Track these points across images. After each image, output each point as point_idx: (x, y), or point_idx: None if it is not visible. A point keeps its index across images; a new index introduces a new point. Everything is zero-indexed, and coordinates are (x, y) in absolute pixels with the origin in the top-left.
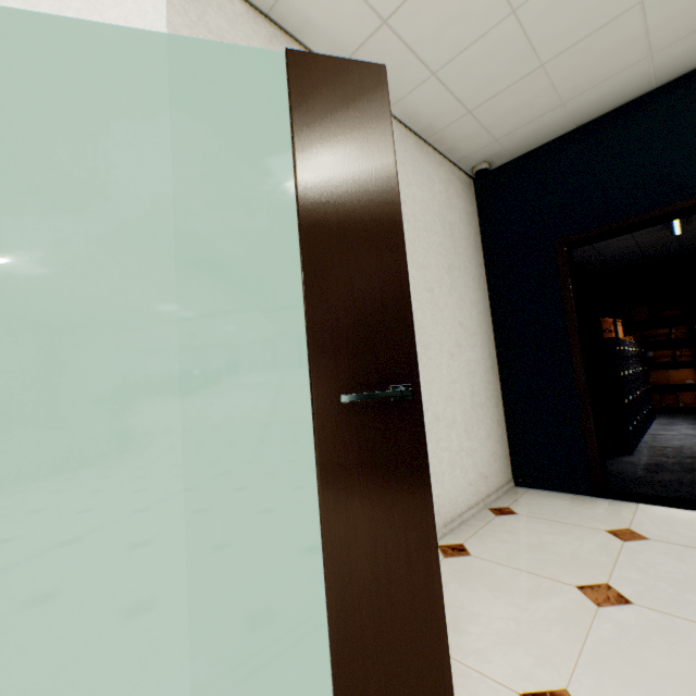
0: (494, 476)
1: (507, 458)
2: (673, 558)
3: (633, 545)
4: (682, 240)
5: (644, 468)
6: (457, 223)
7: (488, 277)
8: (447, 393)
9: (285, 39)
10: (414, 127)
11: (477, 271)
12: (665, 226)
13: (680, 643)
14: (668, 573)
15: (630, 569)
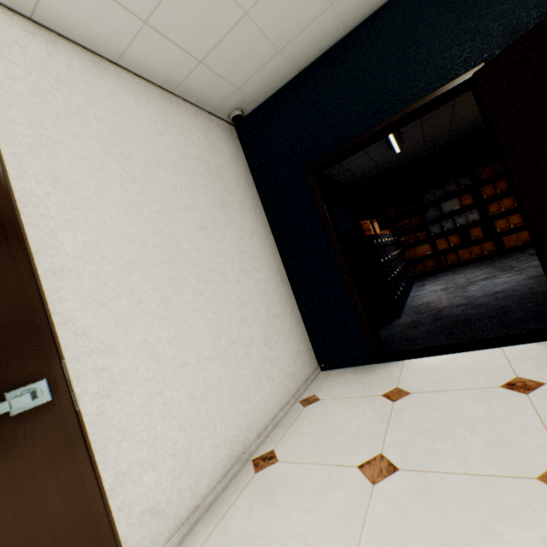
0: (301, 371)
1: (310, 351)
2: (426, 407)
3: (400, 403)
4: (403, 156)
5: (407, 326)
6: (224, 164)
7: (264, 206)
8: (240, 316)
9: None
10: (155, 80)
11: (253, 203)
12: (389, 147)
13: (433, 503)
14: (423, 425)
15: (397, 430)
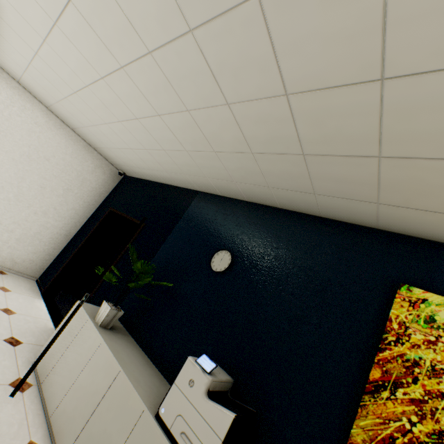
0: (23, 267)
1: (43, 269)
2: None
3: None
4: None
5: None
6: (92, 180)
7: (98, 208)
8: (18, 221)
9: (24, 90)
10: (86, 141)
11: (93, 202)
12: None
13: None
14: None
15: None
